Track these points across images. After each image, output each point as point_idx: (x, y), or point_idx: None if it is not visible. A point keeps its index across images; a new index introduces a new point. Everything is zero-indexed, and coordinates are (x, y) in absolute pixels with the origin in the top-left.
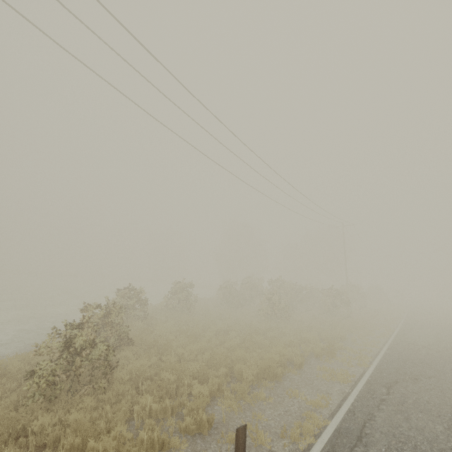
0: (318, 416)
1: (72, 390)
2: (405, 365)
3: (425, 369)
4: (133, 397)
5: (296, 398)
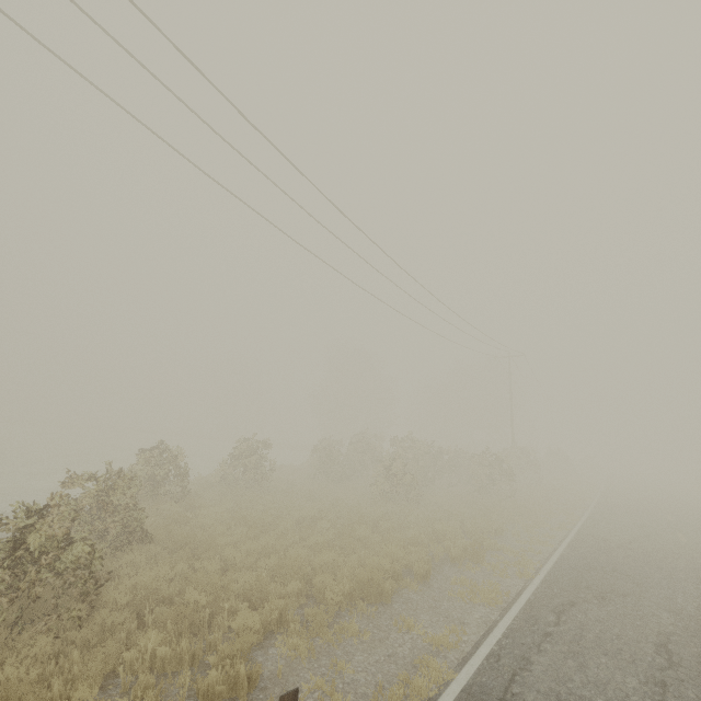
0: (441, 663)
1: (20, 624)
2: (590, 575)
3: (619, 582)
4: (131, 635)
5: (409, 633)
